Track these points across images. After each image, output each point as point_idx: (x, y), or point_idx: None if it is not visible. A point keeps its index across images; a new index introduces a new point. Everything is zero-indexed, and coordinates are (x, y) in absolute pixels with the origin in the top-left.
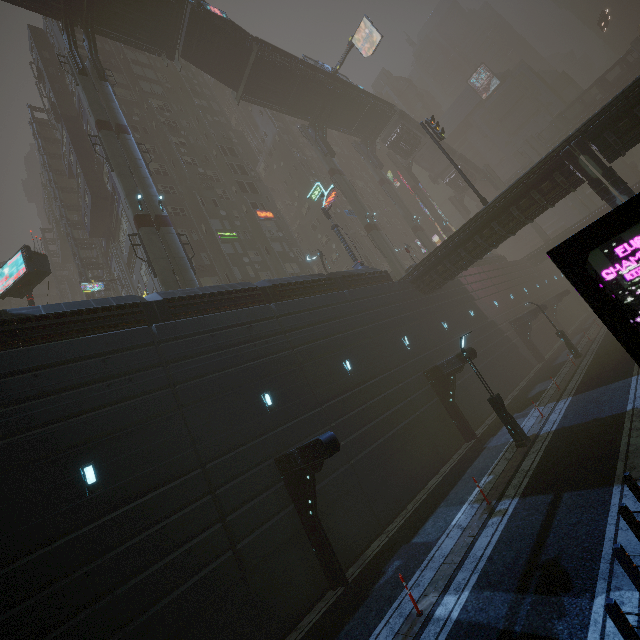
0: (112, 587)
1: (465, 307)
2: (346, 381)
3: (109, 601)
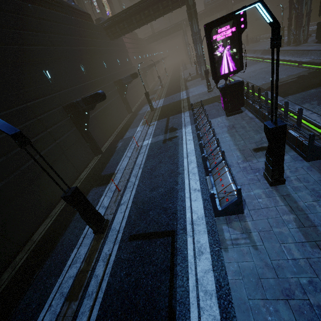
0: (3, 154)
1: (125, 55)
2: (83, 76)
3: (5, 159)
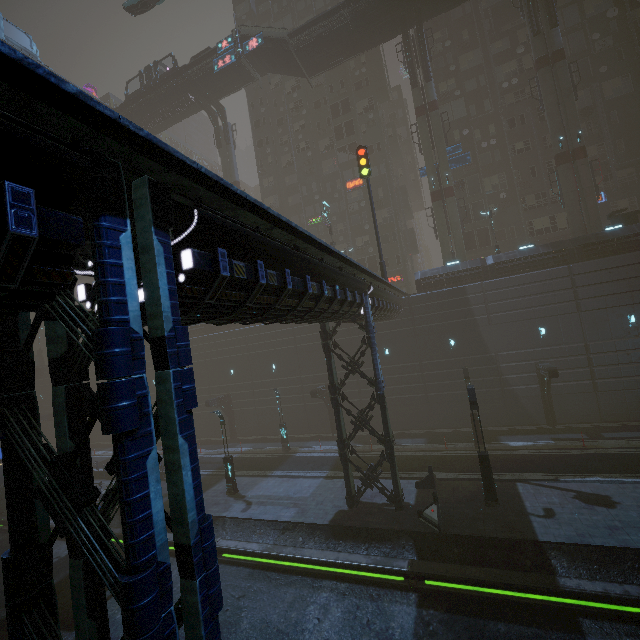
0: None
1: (446, 334)
2: (270, 374)
3: None
